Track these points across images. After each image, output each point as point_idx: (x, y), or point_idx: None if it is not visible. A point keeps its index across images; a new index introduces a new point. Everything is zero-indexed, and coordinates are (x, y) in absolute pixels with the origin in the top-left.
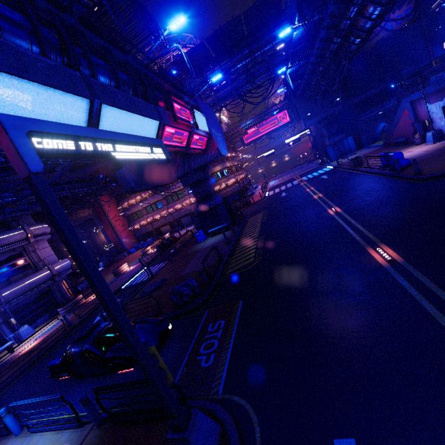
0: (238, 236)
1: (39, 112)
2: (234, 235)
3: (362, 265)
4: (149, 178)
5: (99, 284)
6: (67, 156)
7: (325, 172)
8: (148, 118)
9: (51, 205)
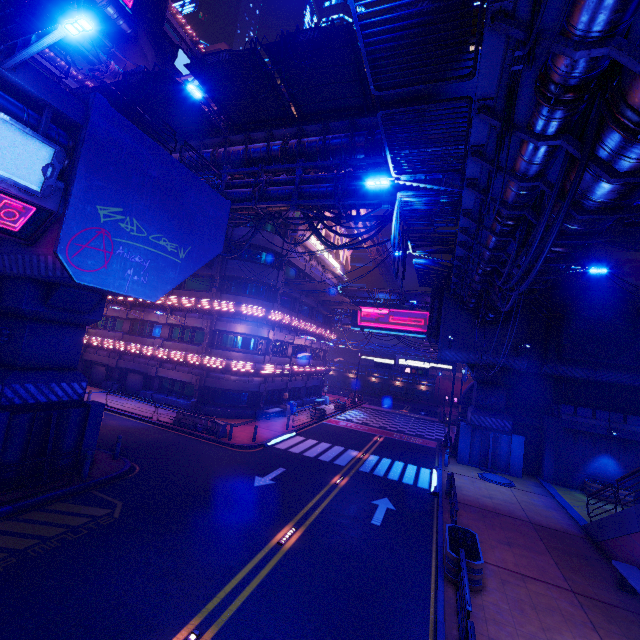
0: None
1: None
2: None
3: None
4: None
5: None
6: None
7: (410, 486)
8: None
9: None
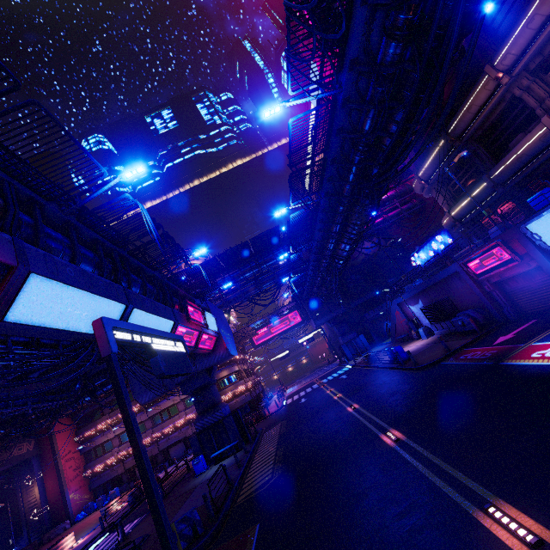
0: (252, 455)
1: (88, 315)
2: (246, 454)
3: (376, 451)
4: (174, 366)
5: (140, 443)
6: (125, 344)
7: (344, 371)
8: (165, 319)
9: (119, 376)
